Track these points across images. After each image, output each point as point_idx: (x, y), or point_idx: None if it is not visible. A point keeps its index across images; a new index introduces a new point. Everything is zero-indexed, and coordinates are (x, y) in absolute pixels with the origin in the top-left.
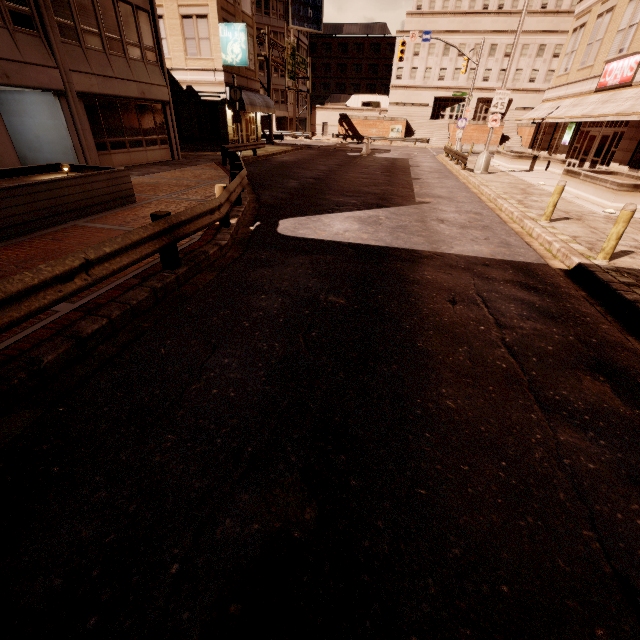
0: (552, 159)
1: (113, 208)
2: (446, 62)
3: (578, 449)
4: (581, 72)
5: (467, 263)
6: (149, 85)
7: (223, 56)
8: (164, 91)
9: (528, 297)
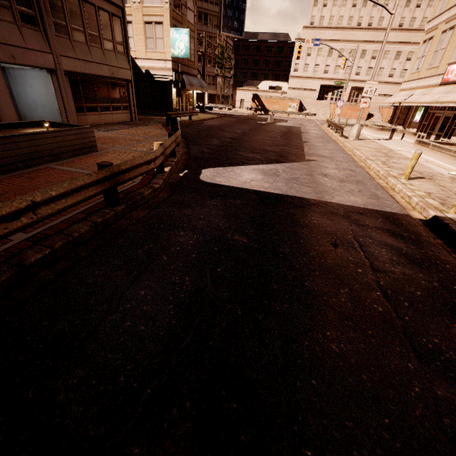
0: (406, 132)
1: (79, 155)
2: (330, 61)
3: (455, 407)
4: (429, 71)
5: (345, 211)
6: (117, 68)
7: (172, 50)
8: (128, 73)
9: (396, 243)
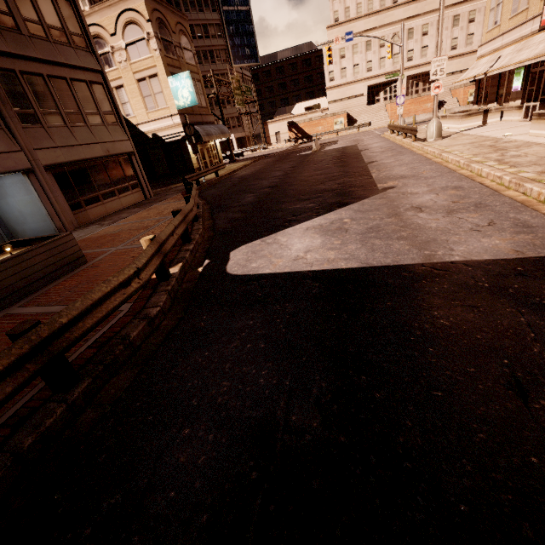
0: (505, 108)
1: (59, 277)
2: (370, 55)
3: None
4: (515, 19)
5: (489, 276)
6: (112, 143)
7: (176, 102)
8: (127, 144)
9: None
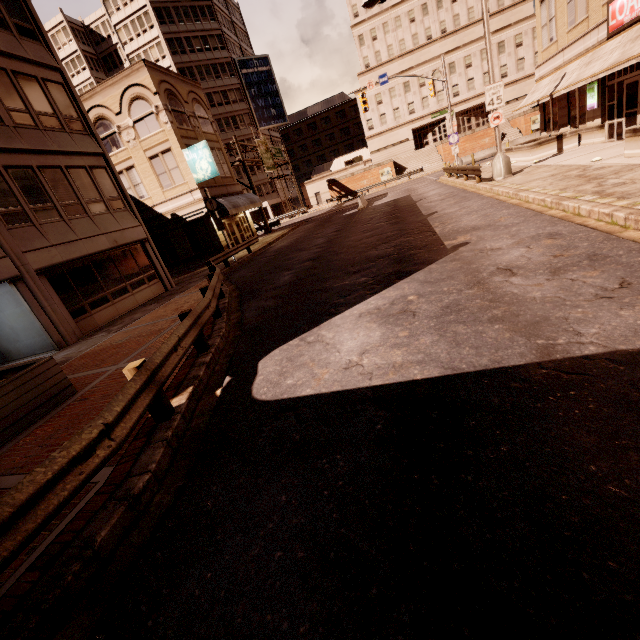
0: (582, 130)
1: (36, 420)
2: (411, 97)
3: None
4: (574, 31)
5: None
6: (120, 231)
7: (194, 176)
8: (139, 230)
9: None
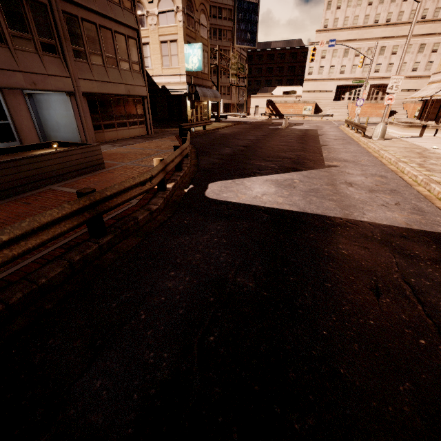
0: (440, 127)
1: (86, 173)
2: (346, 61)
3: None
4: None
5: (383, 234)
6: (133, 86)
7: (186, 65)
8: (143, 89)
9: None
